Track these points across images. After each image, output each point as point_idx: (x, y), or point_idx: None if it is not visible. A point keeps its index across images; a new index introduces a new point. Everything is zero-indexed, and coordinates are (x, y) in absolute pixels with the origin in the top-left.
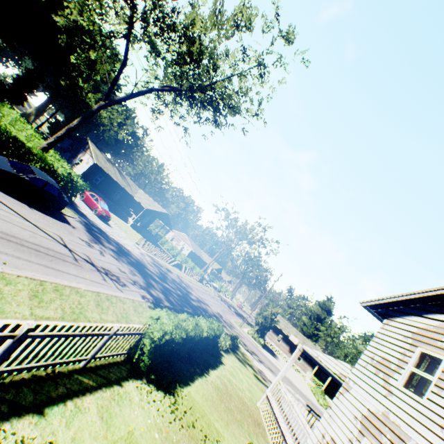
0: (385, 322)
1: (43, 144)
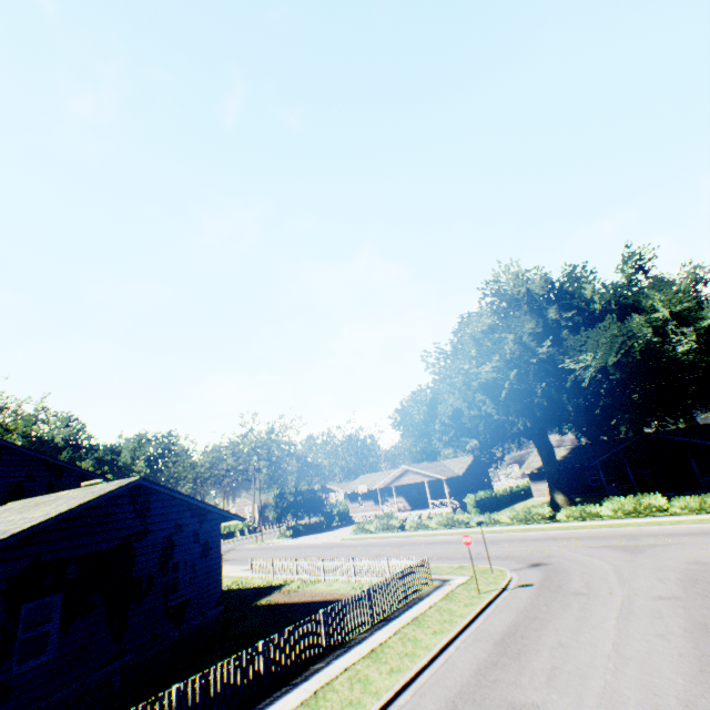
0: None
1: None
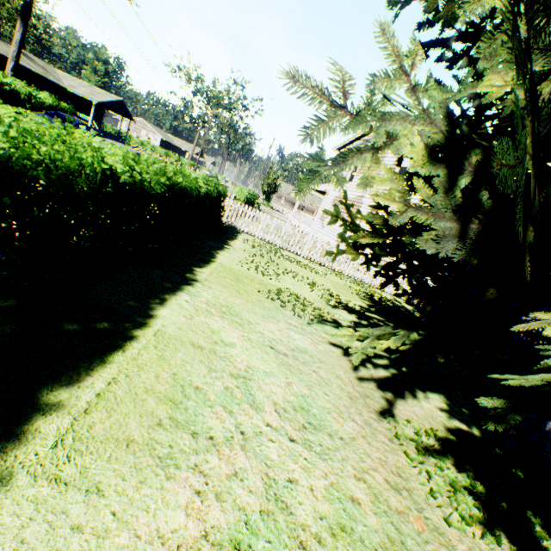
0: None
1: (6, 72)
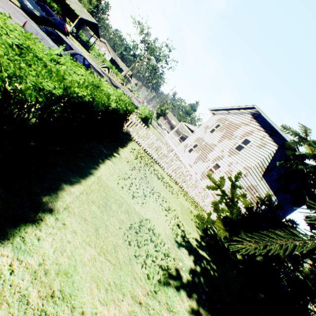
0: (212, 116)
1: None
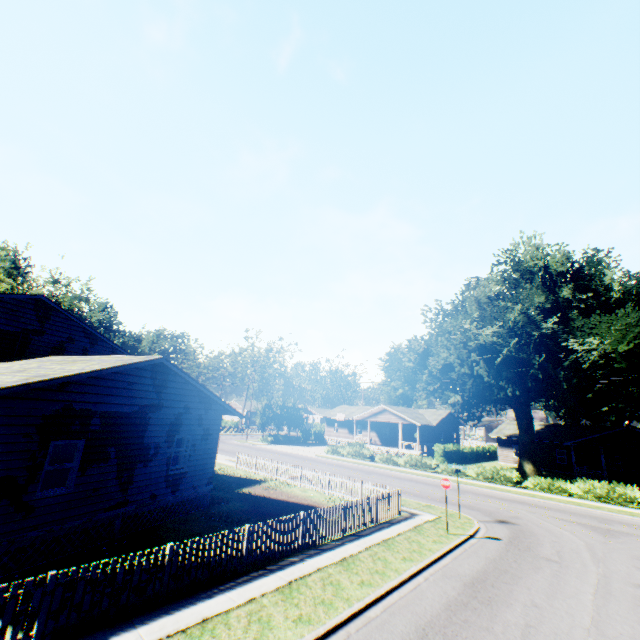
0: None
1: None
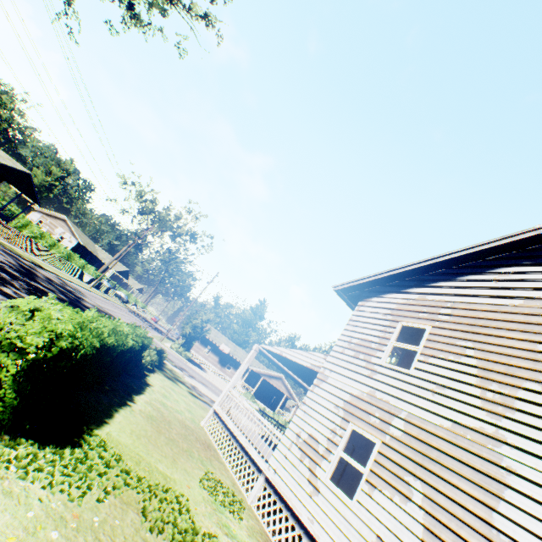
0: (360, 304)
1: None
